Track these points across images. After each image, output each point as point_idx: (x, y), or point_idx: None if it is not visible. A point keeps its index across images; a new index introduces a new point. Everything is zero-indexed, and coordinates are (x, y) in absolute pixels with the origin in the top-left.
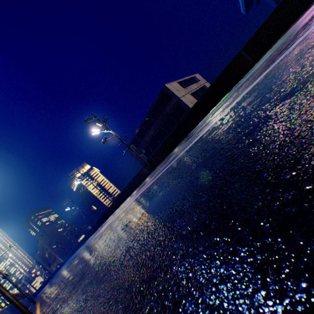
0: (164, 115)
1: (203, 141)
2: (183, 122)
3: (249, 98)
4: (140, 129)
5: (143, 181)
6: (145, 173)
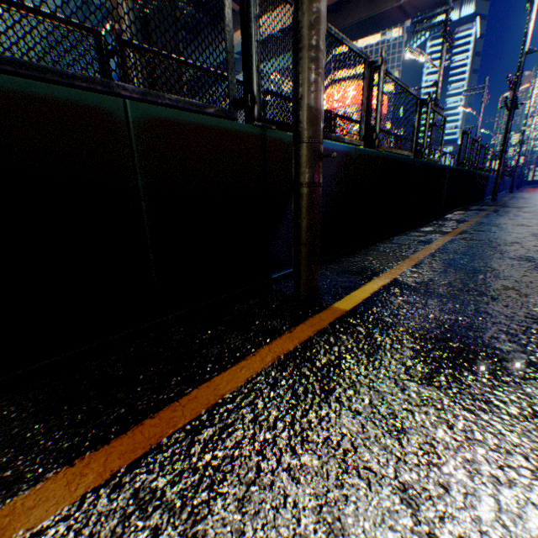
0: None
1: None
2: None
3: None
4: None
5: None
6: None
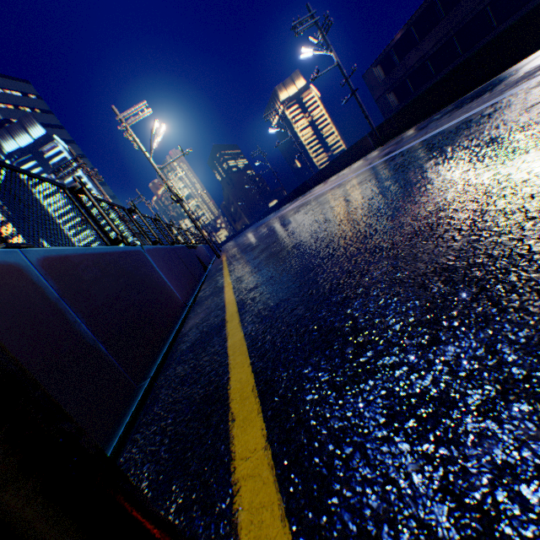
0: (472, 2)
1: (361, 178)
2: (461, 69)
3: (397, 161)
4: (404, 32)
5: (361, 158)
6: (368, 146)
